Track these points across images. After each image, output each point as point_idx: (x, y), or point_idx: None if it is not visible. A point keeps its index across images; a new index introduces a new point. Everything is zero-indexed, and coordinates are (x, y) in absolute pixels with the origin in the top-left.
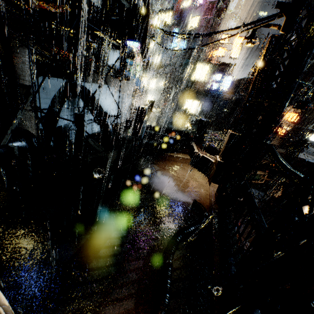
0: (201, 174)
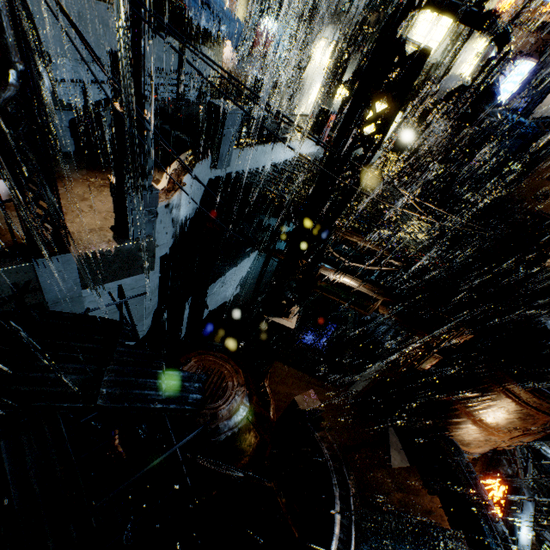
0: None
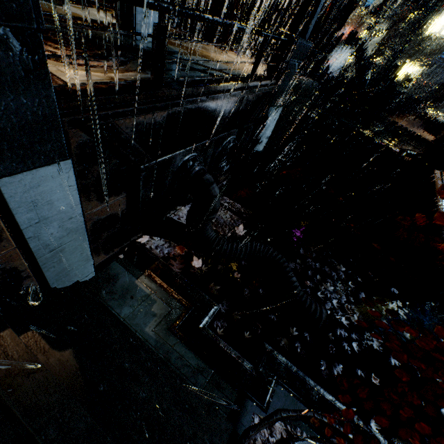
0: (429, 134)
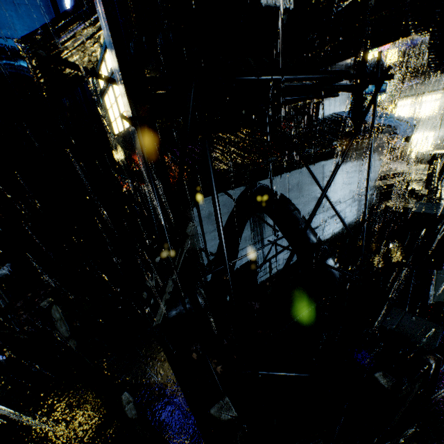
0: None
